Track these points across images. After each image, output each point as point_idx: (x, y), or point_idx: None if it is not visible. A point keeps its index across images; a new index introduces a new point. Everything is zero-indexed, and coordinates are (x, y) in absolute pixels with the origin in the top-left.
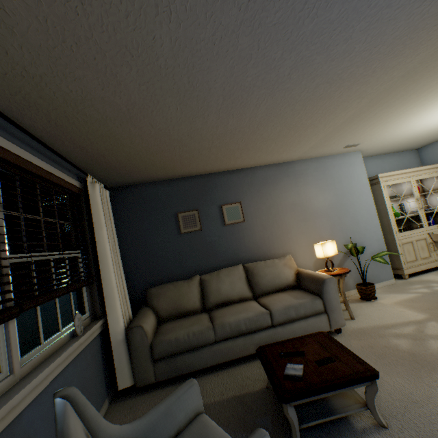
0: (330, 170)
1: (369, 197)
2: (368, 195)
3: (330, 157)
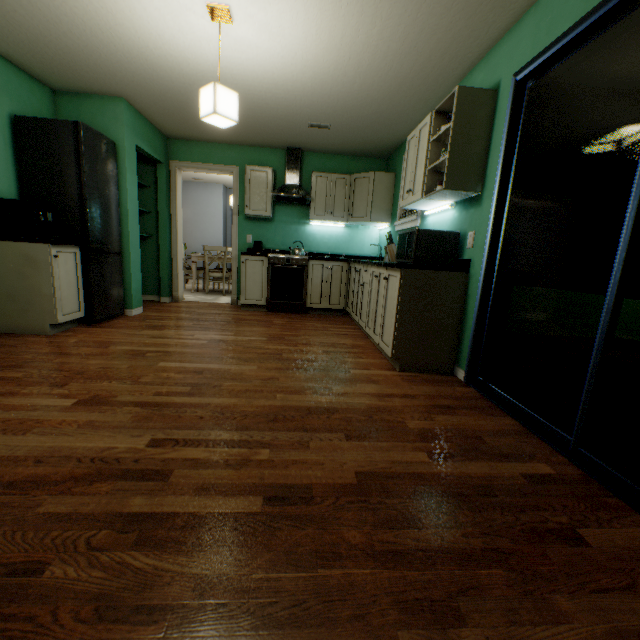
0: (193, 194)
1: (220, 221)
2: (220, 220)
3: (196, 183)
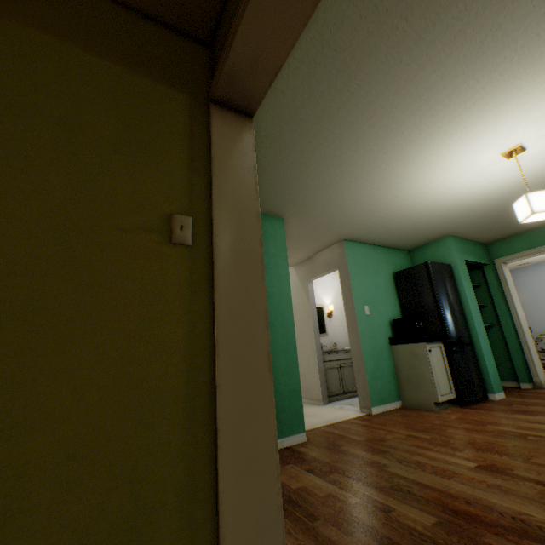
0: (521, 278)
1: None
2: None
3: (521, 268)
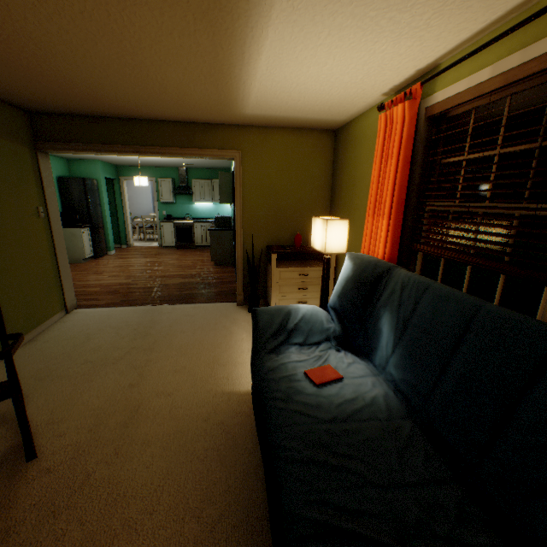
0: (132, 181)
1: (151, 197)
2: (150, 196)
3: None
